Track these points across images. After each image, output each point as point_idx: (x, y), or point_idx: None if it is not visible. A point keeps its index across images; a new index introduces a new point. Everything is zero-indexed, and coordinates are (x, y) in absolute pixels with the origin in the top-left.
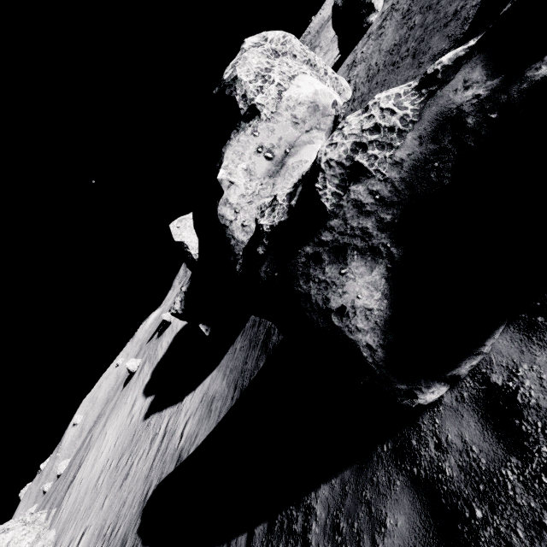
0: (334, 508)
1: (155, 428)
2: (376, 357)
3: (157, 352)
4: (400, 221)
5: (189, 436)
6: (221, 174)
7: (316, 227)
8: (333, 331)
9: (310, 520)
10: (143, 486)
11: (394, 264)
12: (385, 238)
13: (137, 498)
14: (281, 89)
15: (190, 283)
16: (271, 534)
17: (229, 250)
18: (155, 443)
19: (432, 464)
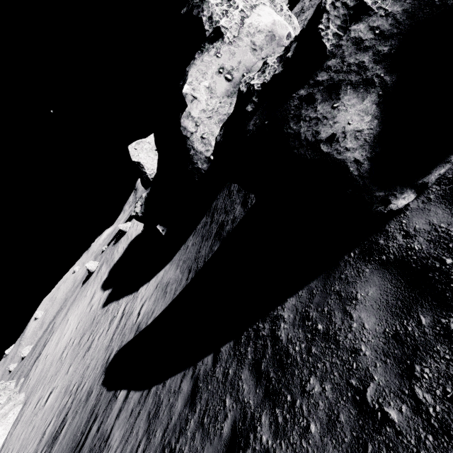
0: (302, 308)
1: (113, 312)
2: (362, 170)
3: (114, 256)
4: (397, 51)
5: (146, 313)
6: (186, 89)
7: (312, 70)
8: (321, 157)
9: (278, 323)
10: (104, 354)
11: (386, 90)
12: (379, 70)
13: (99, 362)
14: (244, 15)
15: (150, 190)
16: (238, 346)
17: (188, 159)
18: (113, 323)
19: (400, 248)
